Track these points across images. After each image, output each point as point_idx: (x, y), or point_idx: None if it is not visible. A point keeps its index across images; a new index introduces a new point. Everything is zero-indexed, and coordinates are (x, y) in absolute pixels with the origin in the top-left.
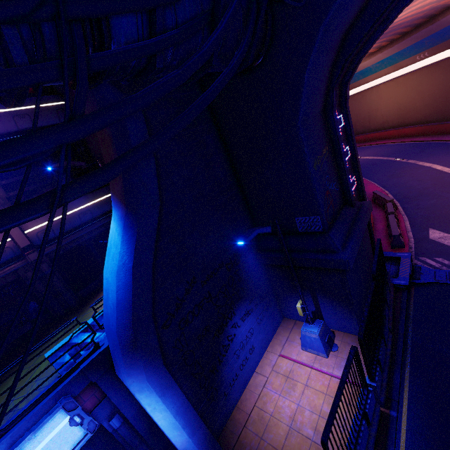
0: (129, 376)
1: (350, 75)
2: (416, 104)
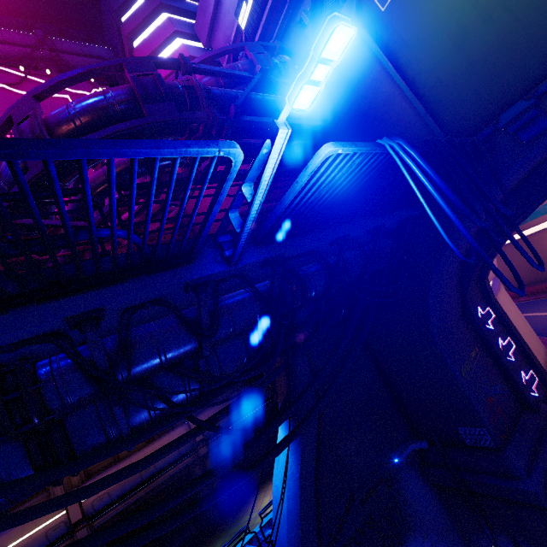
0: None
1: (485, 274)
2: None
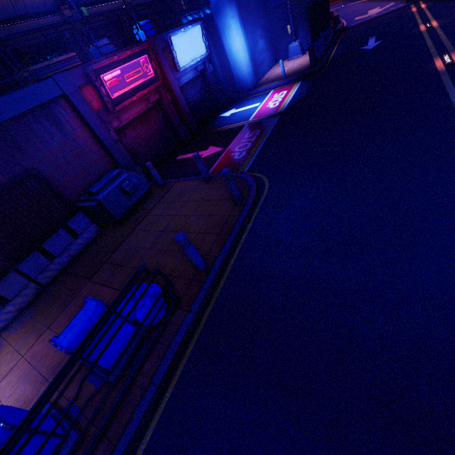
0: (228, 7)
1: None
2: None
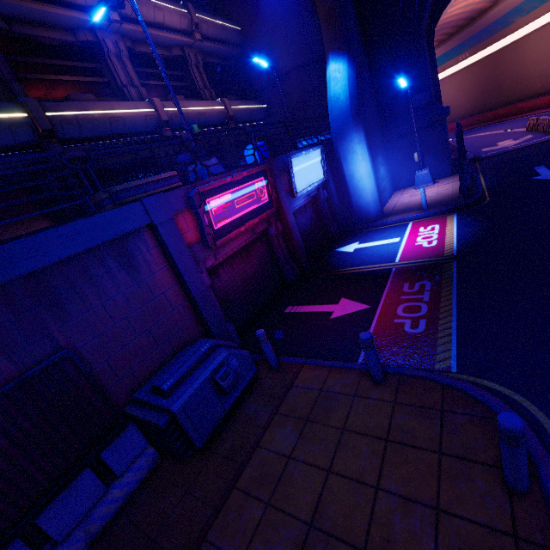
0: (355, 132)
1: (437, 21)
2: (460, 100)
